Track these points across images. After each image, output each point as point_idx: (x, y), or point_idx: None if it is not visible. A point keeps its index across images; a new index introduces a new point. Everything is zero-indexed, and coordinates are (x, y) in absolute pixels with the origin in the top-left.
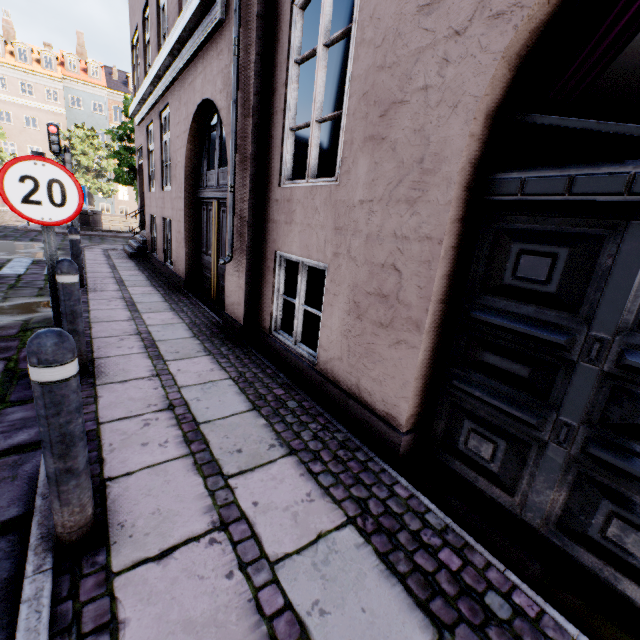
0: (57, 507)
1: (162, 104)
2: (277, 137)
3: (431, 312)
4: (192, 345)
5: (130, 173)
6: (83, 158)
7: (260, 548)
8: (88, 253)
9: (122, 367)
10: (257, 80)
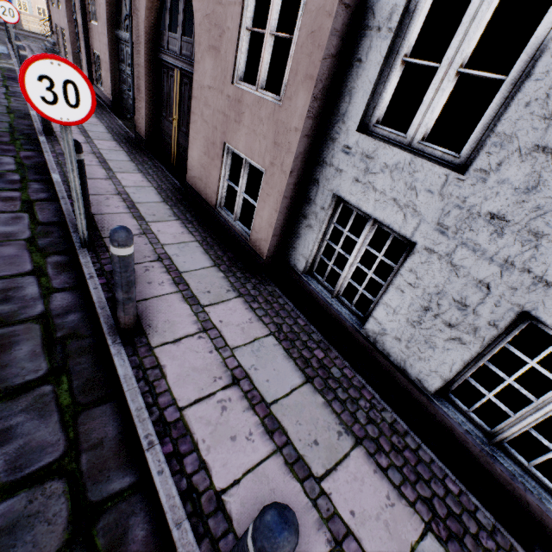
0: None
1: None
2: (87, 1)
3: (111, 66)
4: None
5: None
6: None
7: None
8: None
9: None
10: None
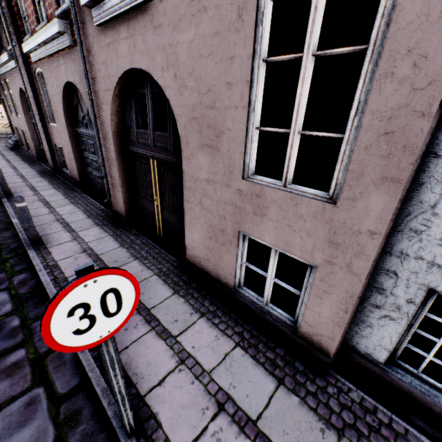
0: (4, 189)
1: (5, 77)
2: (44, 109)
3: (75, 155)
4: (37, 176)
5: None
6: None
7: (42, 196)
8: None
9: (14, 181)
10: (33, 92)
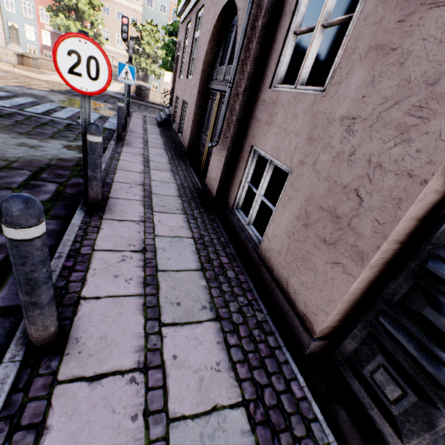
0: (27, 323)
1: (199, 5)
2: (280, 40)
3: (382, 250)
4: (175, 203)
5: (172, 62)
6: (147, 47)
7: (165, 401)
8: (133, 117)
9: (123, 209)
10: None
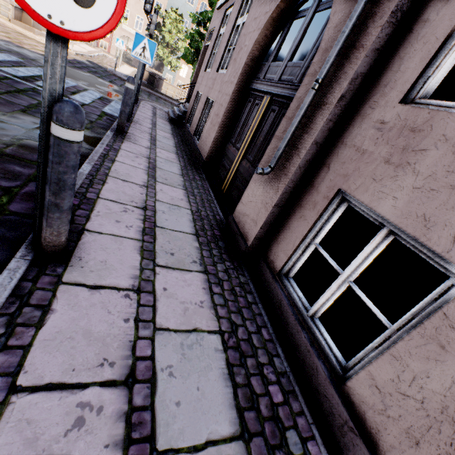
0: None
1: None
2: (443, 21)
3: None
4: (190, 247)
5: (194, 54)
6: (167, 35)
7: None
8: (142, 106)
9: (106, 257)
10: None
